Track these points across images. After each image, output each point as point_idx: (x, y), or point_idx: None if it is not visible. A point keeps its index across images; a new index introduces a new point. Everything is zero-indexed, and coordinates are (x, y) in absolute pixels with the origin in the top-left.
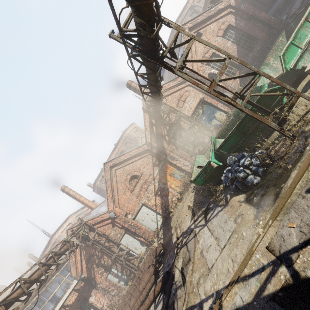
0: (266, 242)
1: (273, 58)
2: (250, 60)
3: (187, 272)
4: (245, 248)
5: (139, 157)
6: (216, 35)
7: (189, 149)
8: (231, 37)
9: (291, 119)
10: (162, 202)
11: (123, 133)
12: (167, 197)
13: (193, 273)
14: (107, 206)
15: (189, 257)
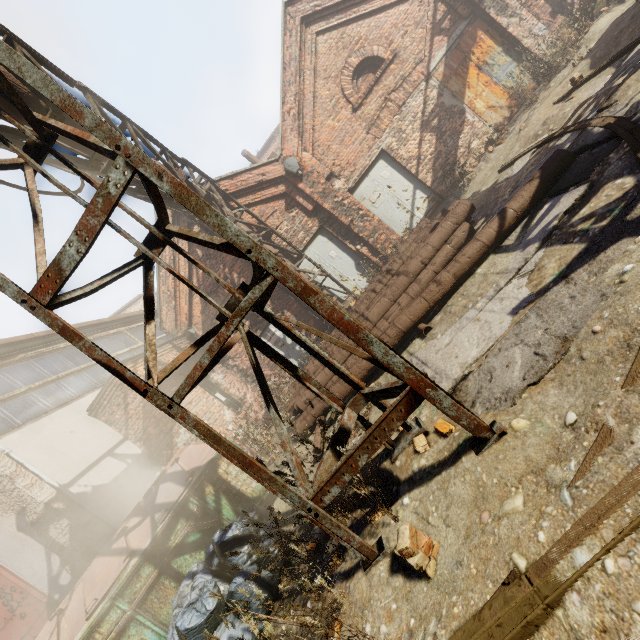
0: None
1: None
2: None
3: None
4: None
5: None
6: None
7: None
8: None
9: None
10: (439, 151)
11: None
12: (457, 138)
13: None
14: (280, 140)
15: None
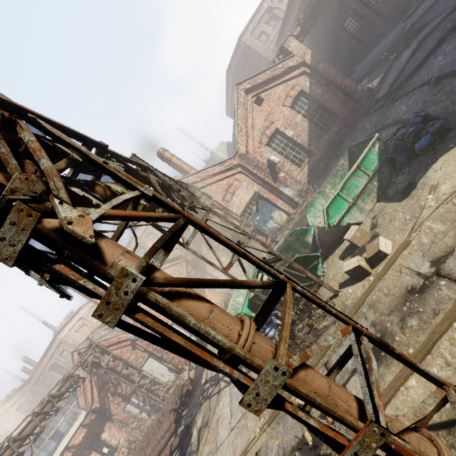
0: (257, 448)
1: (331, 185)
2: (324, 145)
3: (202, 438)
4: (245, 443)
5: (170, 264)
6: (283, 104)
7: None
8: (302, 107)
9: (320, 293)
10: None
11: None
12: None
13: (206, 443)
14: None
15: (208, 419)
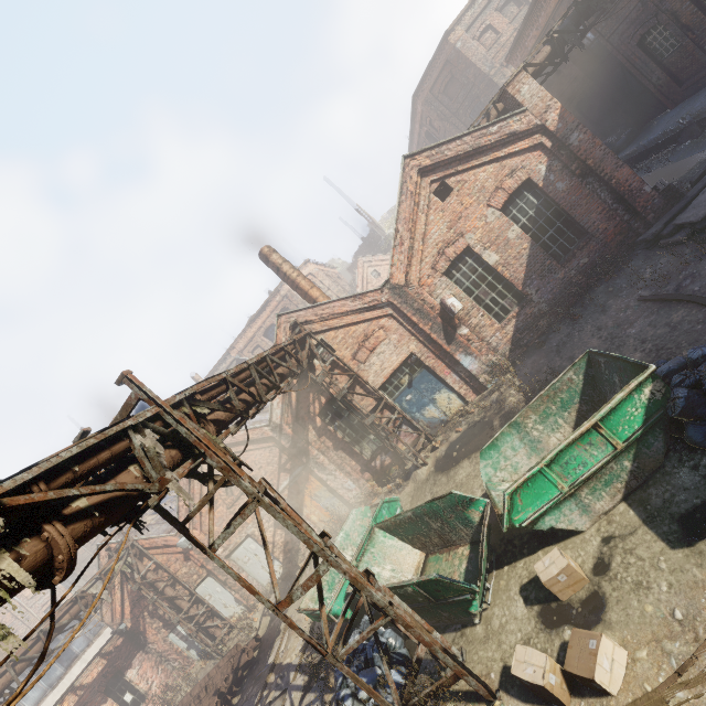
0: None
1: (538, 416)
2: (554, 288)
3: None
4: None
5: (254, 446)
6: (487, 202)
7: (362, 455)
8: (525, 212)
9: (467, 659)
10: (287, 541)
11: (279, 286)
12: None
13: None
14: None
15: None
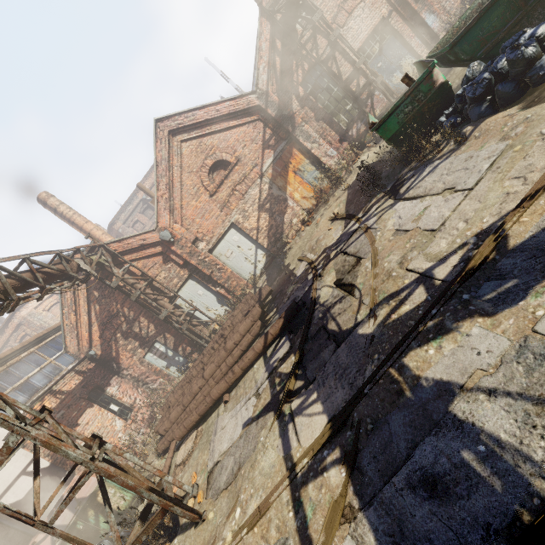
0: None
1: None
2: None
3: (356, 276)
4: None
5: (237, 121)
6: None
7: (341, 125)
8: None
9: None
10: (271, 225)
11: None
12: (283, 216)
13: (379, 263)
14: (156, 216)
15: (356, 260)
